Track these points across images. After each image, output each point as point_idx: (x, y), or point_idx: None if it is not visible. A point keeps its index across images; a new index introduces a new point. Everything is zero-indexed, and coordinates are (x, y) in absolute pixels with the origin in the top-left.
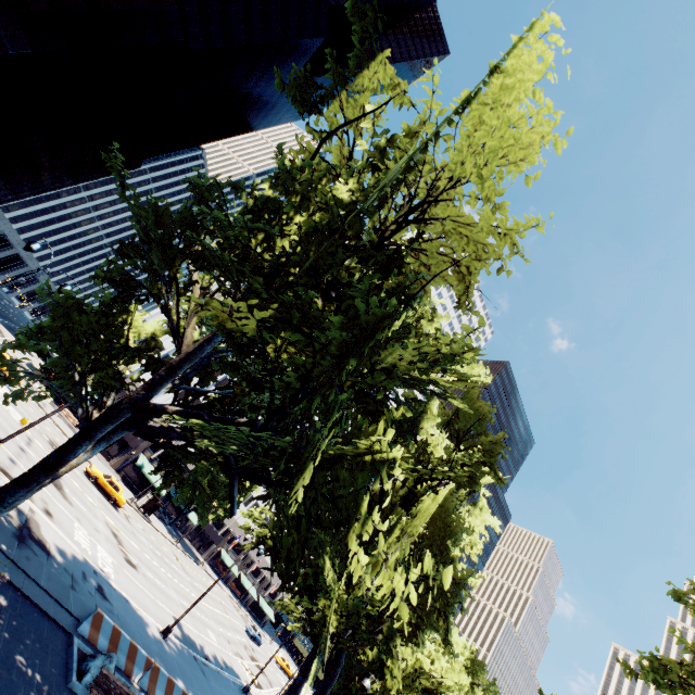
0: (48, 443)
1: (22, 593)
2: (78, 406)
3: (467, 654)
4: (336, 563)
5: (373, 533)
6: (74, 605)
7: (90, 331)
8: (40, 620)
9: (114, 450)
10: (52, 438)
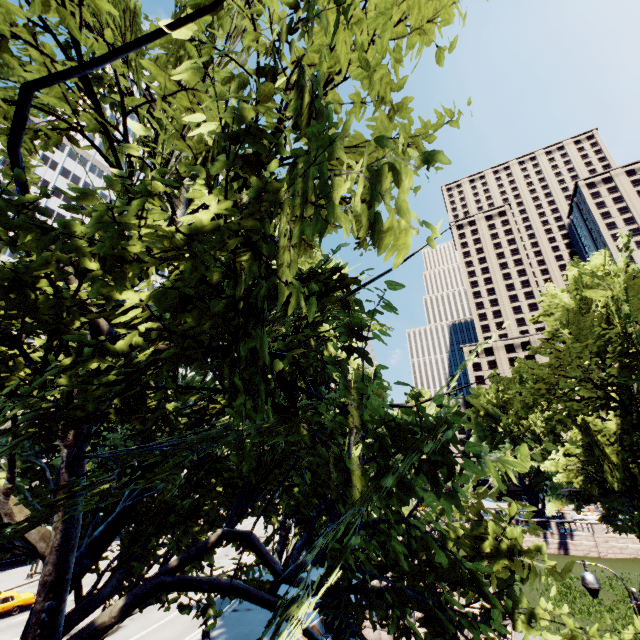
0: None
1: None
2: None
3: None
4: None
5: None
6: None
7: None
8: None
9: None
10: None
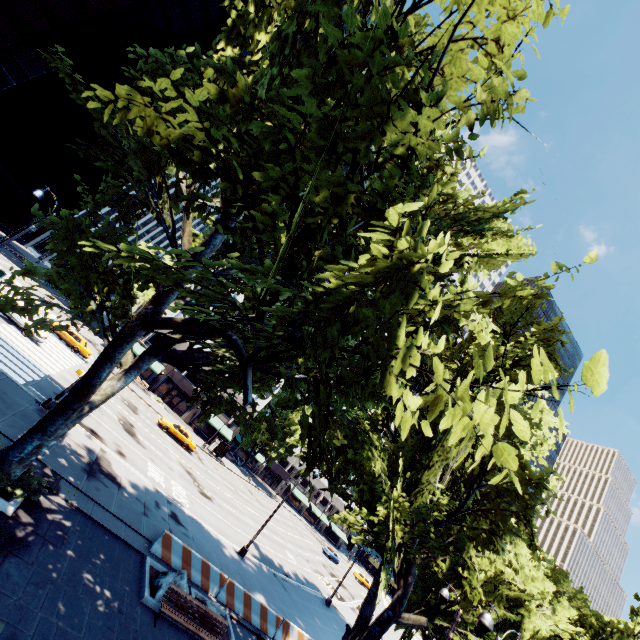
0: (121, 401)
1: (91, 518)
2: (102, 337)
3: (545, 563)
4: (385, 459)
5: (425, 443)
6: (146, 529)
7: (89, 254)
8: (111, 542)
9: (183, 406)
10: (126, 397)
